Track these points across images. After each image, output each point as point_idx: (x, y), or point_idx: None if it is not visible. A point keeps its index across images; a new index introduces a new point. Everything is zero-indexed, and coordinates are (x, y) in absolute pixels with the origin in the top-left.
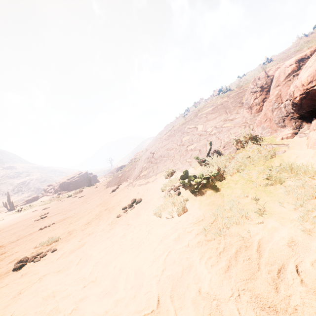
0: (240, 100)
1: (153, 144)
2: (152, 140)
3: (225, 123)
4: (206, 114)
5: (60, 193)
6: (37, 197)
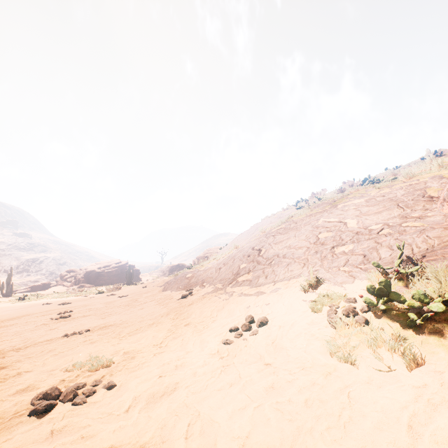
0: (423, 193)
1: (245, 240)
2: (242, 235)
3: (407, 221)
4: (355, 206)
5: (83, 285)
6: (48, 285)
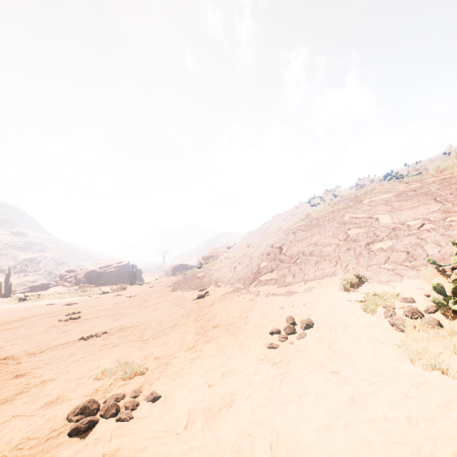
0: None
1: (256, 239)
2: (253, 233)
3: (450, 216)
4: (385, 201)
5: (84, 286)
6: (48, 285)
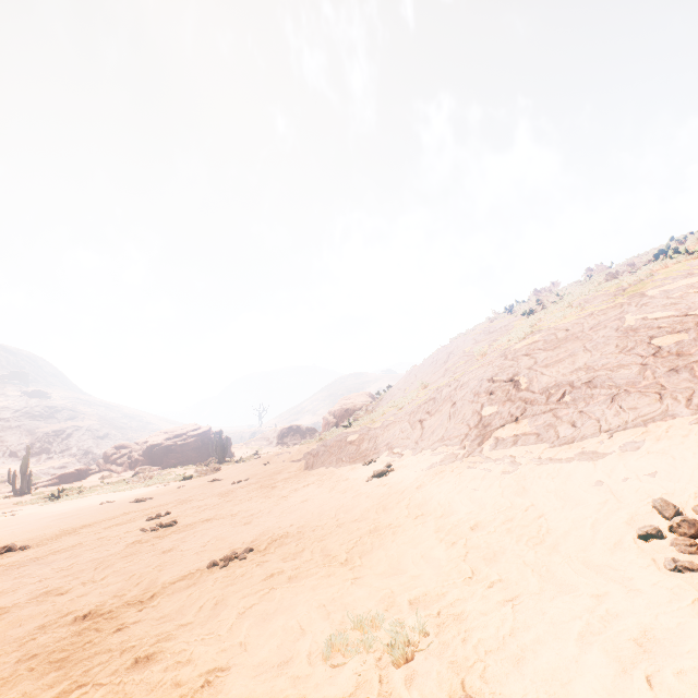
0: None
1: (433, 374)
2: (422, 366)
3: None
4: None
5: (144, 469)
6: (87, 472)
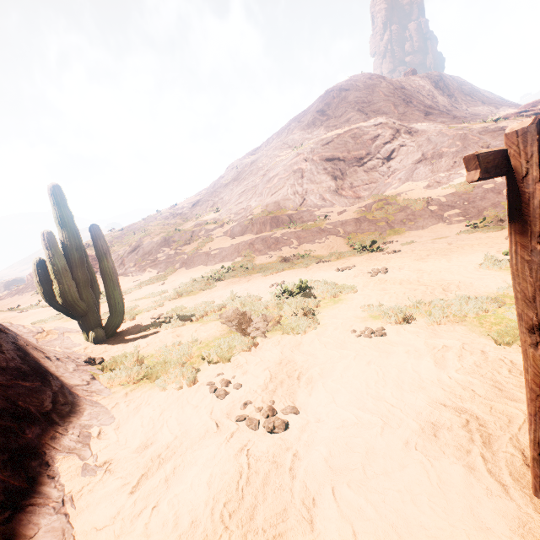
0: None
1: None
2: None
3: None
4: None
5: None
6: None
